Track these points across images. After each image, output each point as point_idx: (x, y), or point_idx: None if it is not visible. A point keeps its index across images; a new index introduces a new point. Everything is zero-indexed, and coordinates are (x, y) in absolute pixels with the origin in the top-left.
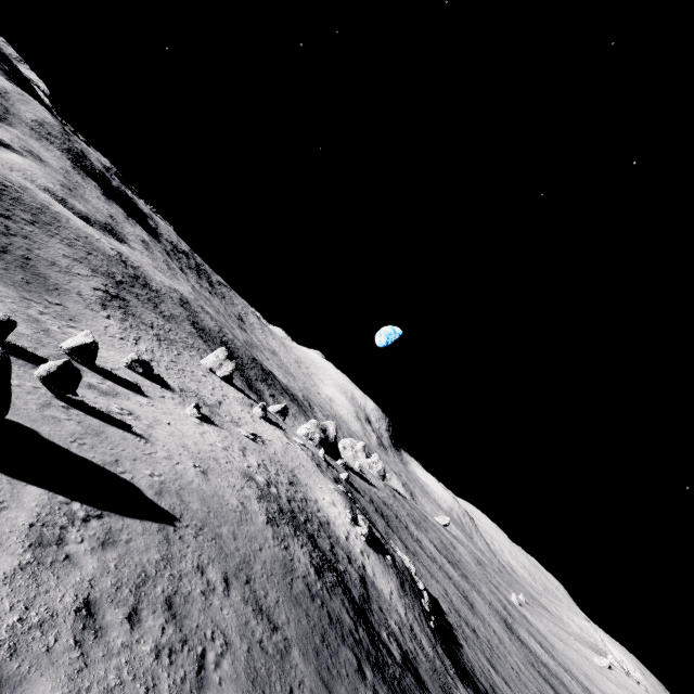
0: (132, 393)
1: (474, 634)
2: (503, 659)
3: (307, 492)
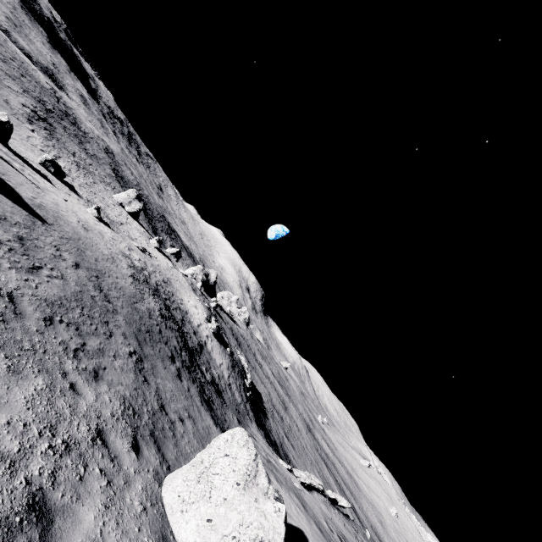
0: (40, 176)
1: (280, 419)
2: (296, 438)
3: (176, 292)
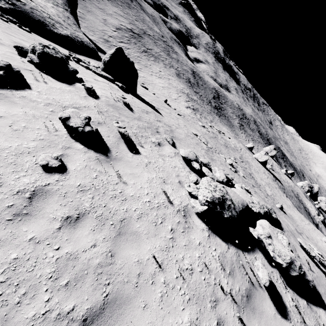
0: None
1: None
2: None
3: (302, 199)
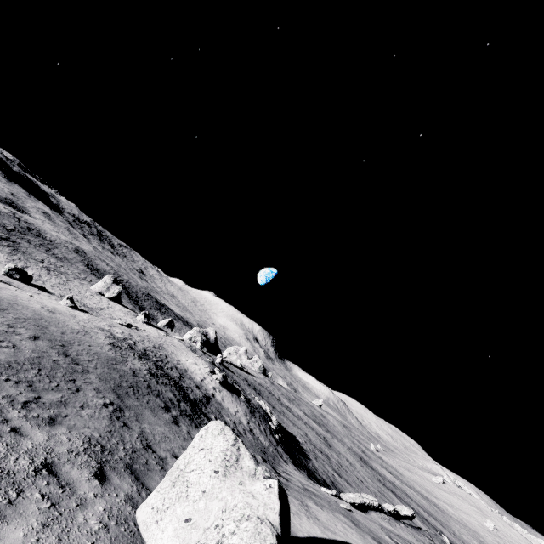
0: (2, 283)
1: (326, 457)
2: (350, 473)
3: (171, 355)
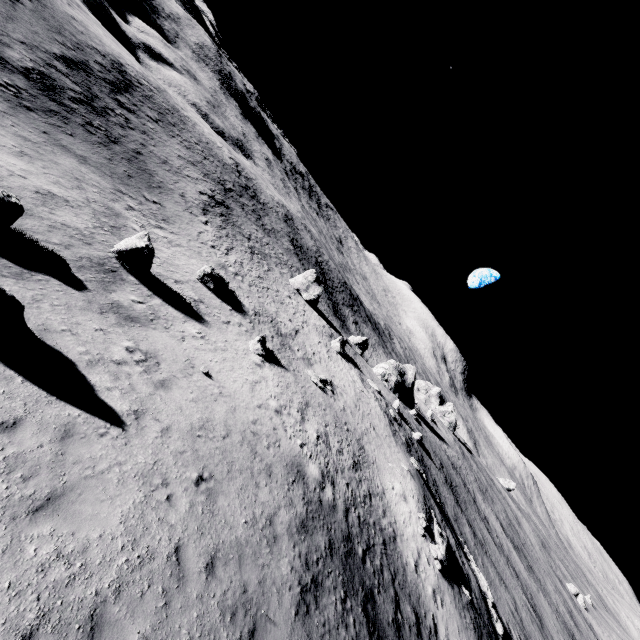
0: (184, 316)
1: None
2: None
3: (373, 478)
